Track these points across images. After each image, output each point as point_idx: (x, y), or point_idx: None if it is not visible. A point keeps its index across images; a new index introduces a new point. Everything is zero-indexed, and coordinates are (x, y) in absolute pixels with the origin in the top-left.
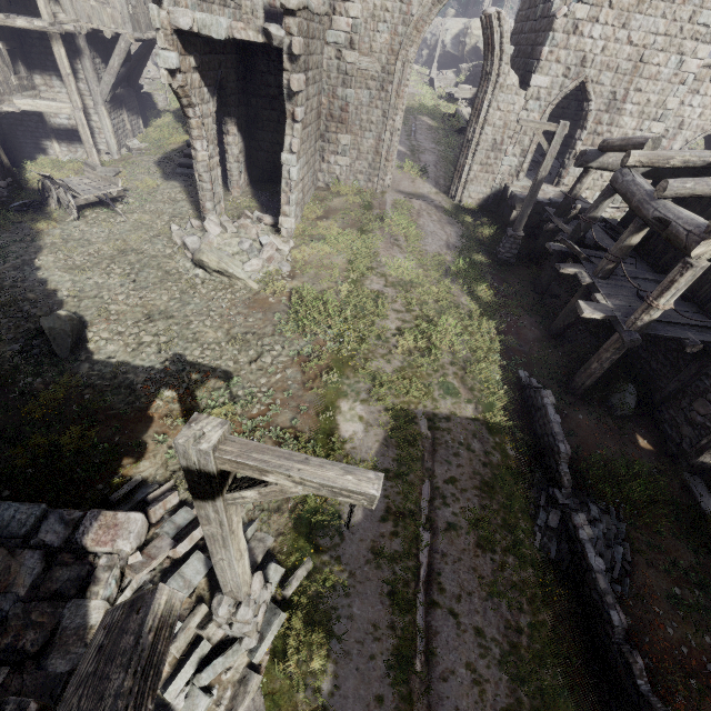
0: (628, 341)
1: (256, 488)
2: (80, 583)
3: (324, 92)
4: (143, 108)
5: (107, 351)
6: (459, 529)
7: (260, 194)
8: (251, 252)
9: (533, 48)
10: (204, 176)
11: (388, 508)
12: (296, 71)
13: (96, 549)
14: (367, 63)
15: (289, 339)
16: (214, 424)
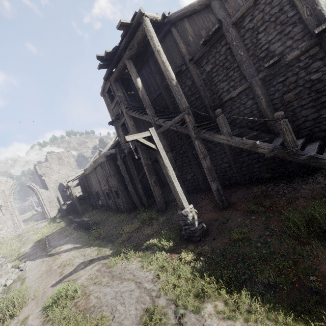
0: (75, 200)
1: None
2: None
3: None
4: None
5: None
6: (54, 237)
7: None
8: None
9: (45, 184)
10: None
11: (37, 246)
12: None
13: None
14: None
15: None
16: None
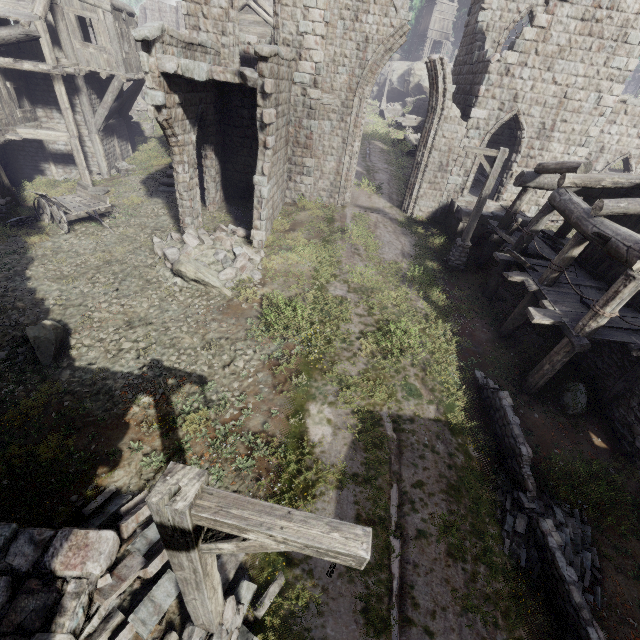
0: (578, 346)
1: (233, 541)
2: (45, 614)
3: (292, 123)
4: (132, 135)
5: (88, 358)
6: (429, 536)
7: (234, 209)
8: (226, 262)
9: (472, 87)
10: (185, 194)
11: (358, 515)
12: (267, 107)
13: (64, 573)
14: (328, 99)
15: (260, 343)
16: (191, 476)
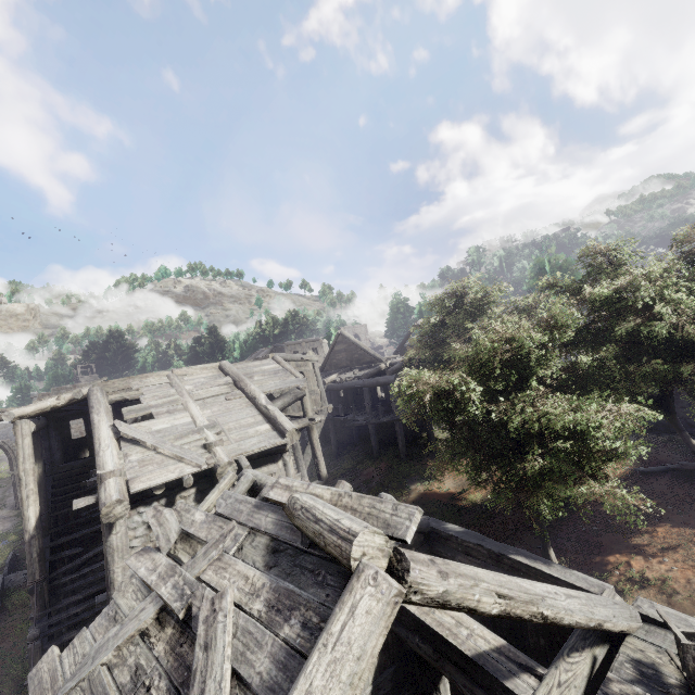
0: None
1: None
2: None
3: None
4: None
5: None
6: None
7: None
8: None
9: None
10: None
11: None
12: None
13: None
14: None
15: None
16: None
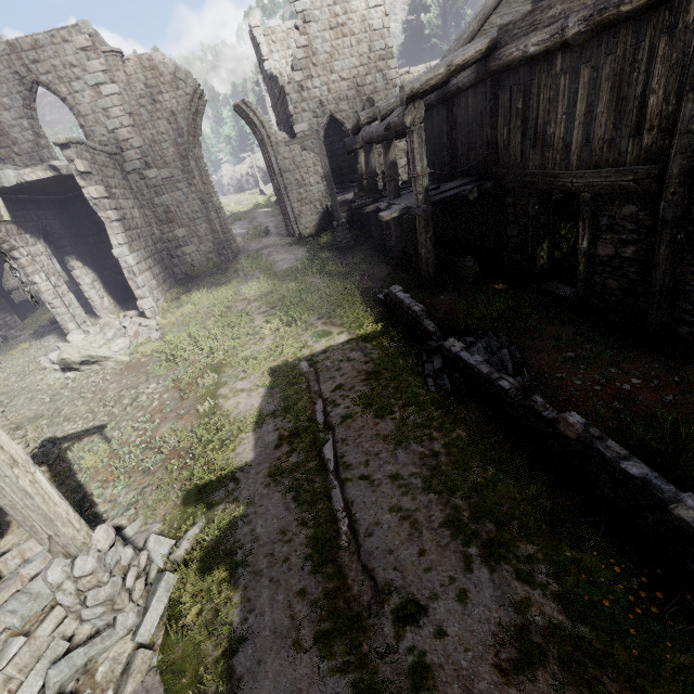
0: (422, 213)
1: None
2: None
3: (145, 207)
4: (17, 308)
5: None
6: (354, 415)
7: (128, 306)
8: (116, 336)
9: (286, 113)
10: (55, 302)
11: (279, 436)
12: (91, 185)
13: None
14: (167, 173)
15: (164, 376)
16: None
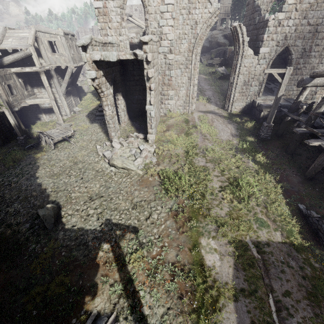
0: None
1: None
2: None
3: (160, 74)
4: (79, 93)
5: (71, 222)
6: None
7: (135, 123)
8: (136, 155)
9: (257, 36)
10: (110, 121)
11: (253, 322)
12: (150, 68)
13: None
14: (178, 58)
15: (164, 201)
16: None
